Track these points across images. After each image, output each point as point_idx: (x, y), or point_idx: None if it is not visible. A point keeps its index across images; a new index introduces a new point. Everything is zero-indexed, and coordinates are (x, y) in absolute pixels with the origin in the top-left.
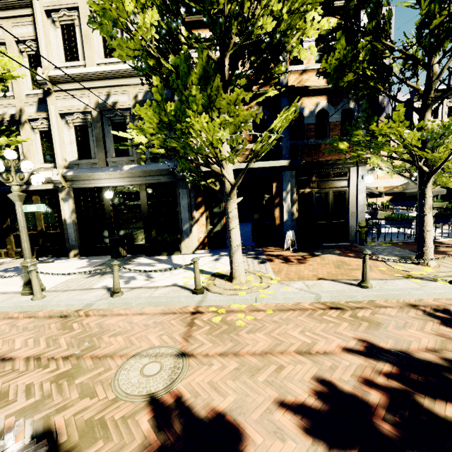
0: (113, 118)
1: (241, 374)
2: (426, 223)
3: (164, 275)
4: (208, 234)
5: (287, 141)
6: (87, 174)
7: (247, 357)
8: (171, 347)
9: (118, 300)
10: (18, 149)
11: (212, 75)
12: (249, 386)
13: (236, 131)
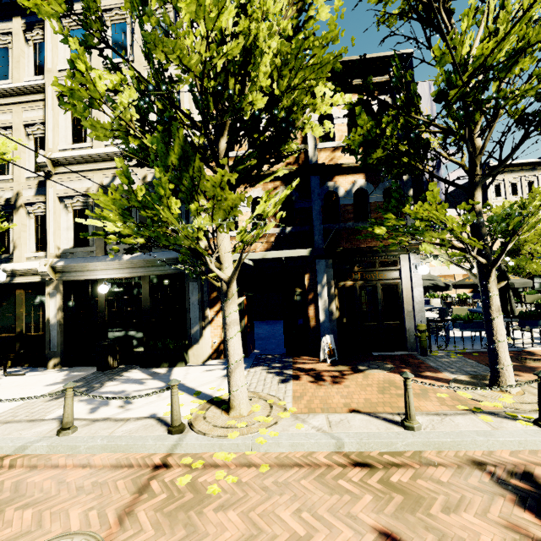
0: None
1: None
2: (496, 331)
3: (148, 398)
4: None
5: (320, 225)
6: (80, 264)
7: None
8: (91, 536)
9: (63, 441)
10: (8, 236)
11: (192, 155)
12: None
13: (226, 216)
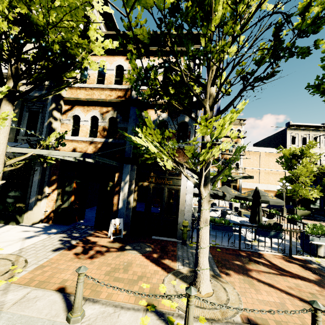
0: None
1: None
2: (201, 238)
3: None
4: (56, 209)
5: None
6: None
7: None
8: None
9: None
10: None
11: None
12: None
13: None
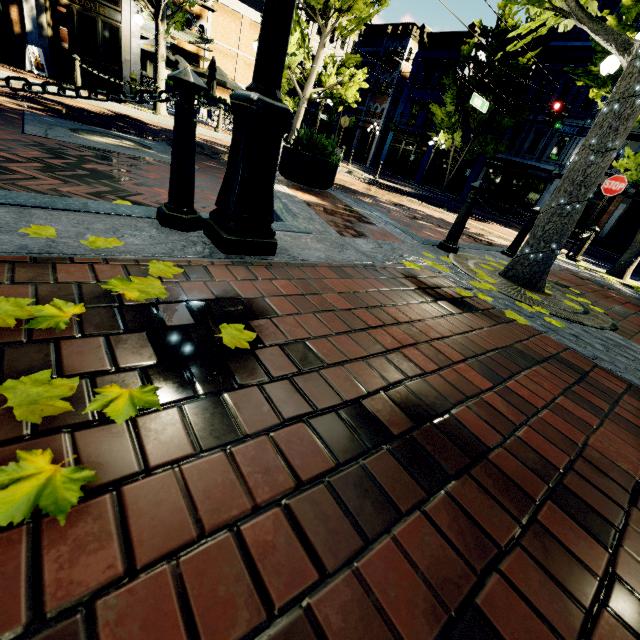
0: None
1: None
2: (159, 72)
3: None
4: None
5: None
6: None
7: None
8: None
9: None
10: None
11: None
12: None
13: None
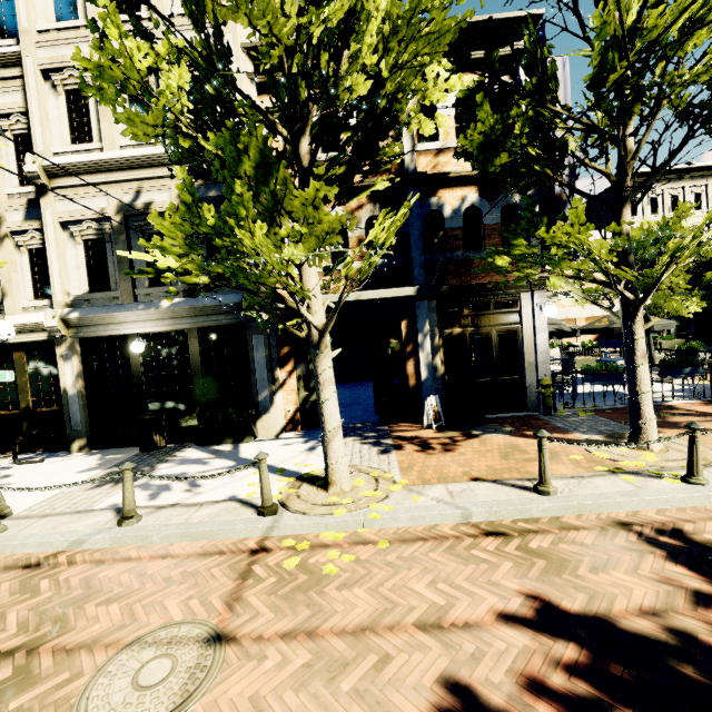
0: (145, 227)
1: (313, 677)
2: (640, 380)
3: (219, 480)
4: (302, 405)
5: (421, 255)
6: (102, 315)
7: (330, 640)
8: (201, 624)
9: (129, 532)
10: None
11: (275, 162)
12: (323, 703)
13: (320, 245)
